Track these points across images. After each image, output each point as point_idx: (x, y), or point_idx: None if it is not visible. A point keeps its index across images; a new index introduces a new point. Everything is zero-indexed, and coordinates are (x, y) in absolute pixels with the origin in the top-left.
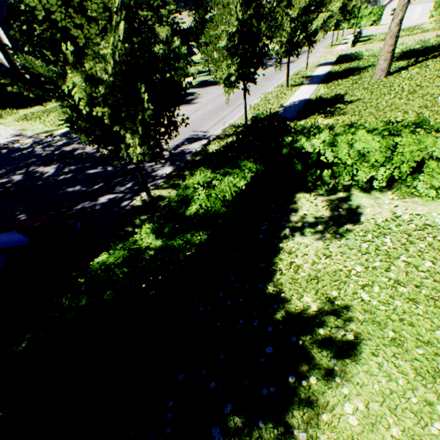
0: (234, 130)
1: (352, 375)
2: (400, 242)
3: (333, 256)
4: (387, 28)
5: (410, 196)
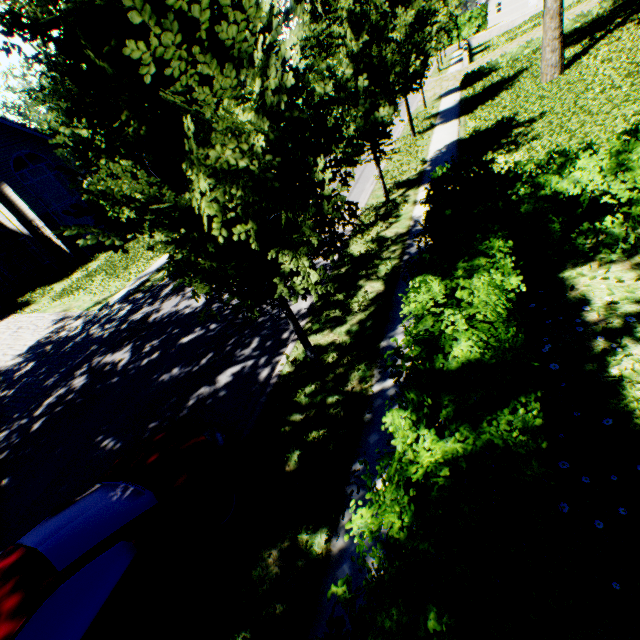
0: (375, 214)
1: None
2: None
3: None
4: (504, 27)
5: None
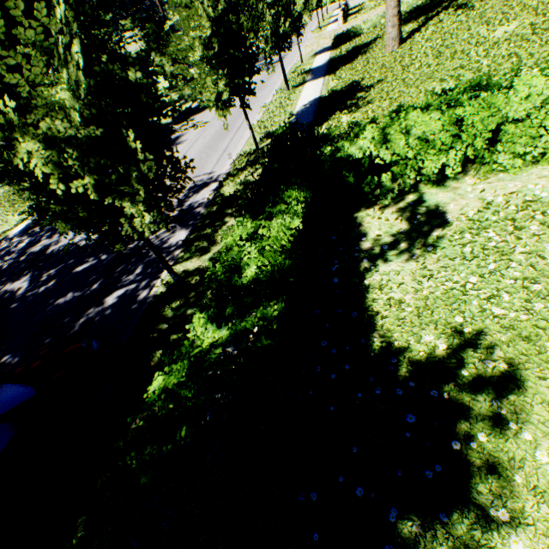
0: (246, 160)
1: (526, 414)
2: (507, 231)
3: (436, 275)
4: None
5: (492, 174)
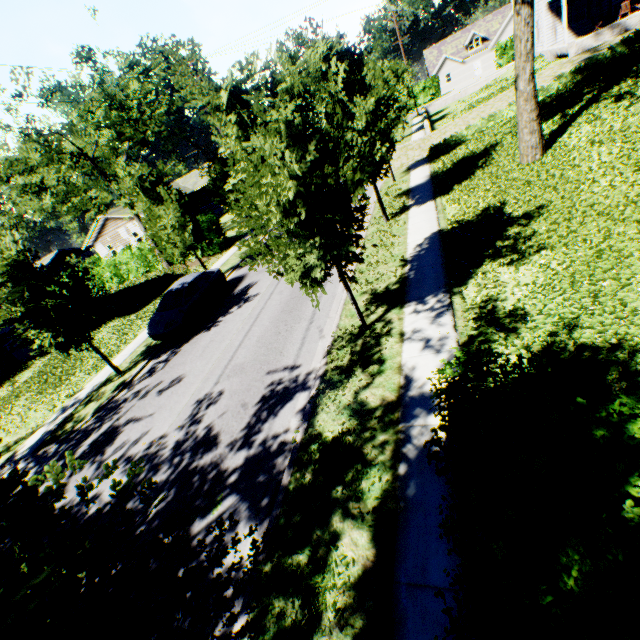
0: (350, 351)
1: None
2: None
3: None
4: (457, 95)
5: None
